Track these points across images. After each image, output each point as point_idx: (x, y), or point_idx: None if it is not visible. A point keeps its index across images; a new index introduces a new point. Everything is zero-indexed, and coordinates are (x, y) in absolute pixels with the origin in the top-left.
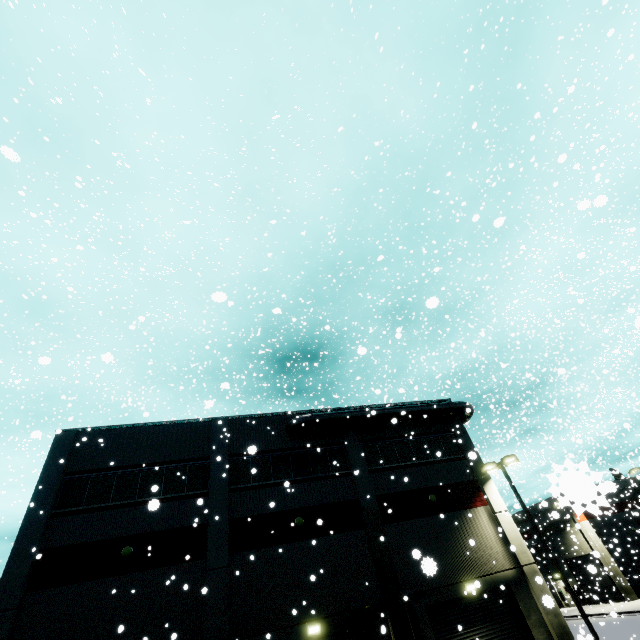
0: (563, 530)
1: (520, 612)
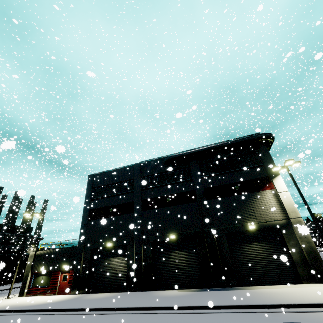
0: None
1: (283, 239)
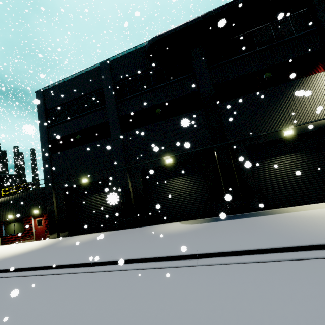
0: None
1: None
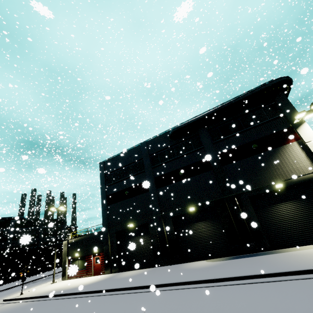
0: None
1: None
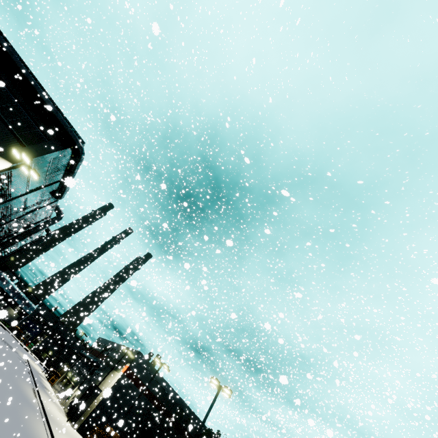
0: (113, 369)
1: None
